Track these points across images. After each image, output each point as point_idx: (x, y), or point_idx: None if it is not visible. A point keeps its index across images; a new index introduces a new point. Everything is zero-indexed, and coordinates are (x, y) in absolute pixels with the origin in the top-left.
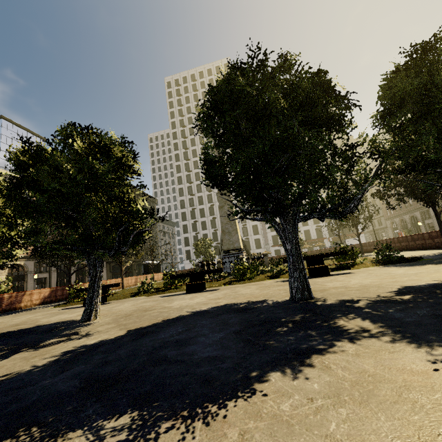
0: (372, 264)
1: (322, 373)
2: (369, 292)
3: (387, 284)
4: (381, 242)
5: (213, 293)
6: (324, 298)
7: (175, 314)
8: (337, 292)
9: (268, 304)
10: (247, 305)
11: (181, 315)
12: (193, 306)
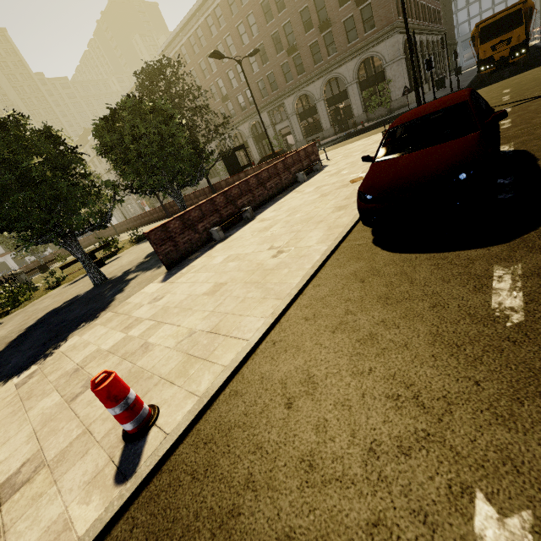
0: (131, 246)
1: (130, 288)
2: (134, 263)
3: (141, 256)
4: (130, 220)
5: (7, 325)
6: (114, 276)
7: (10, 339)
8: (119, 270)
9: (83, 294)
10: (69, 303)
11: (20, 334)
12: (13, 332)
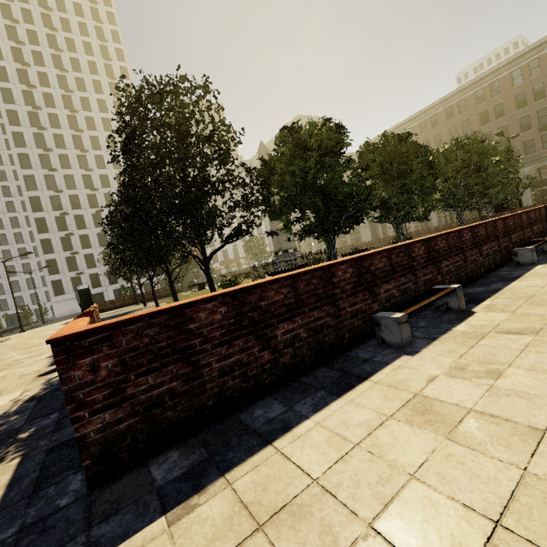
0: None
1: None
2: None
3: None
4: (340, 249)
5: None
6: None
7: None
8: None
9: None
10: None
11: None
12: None
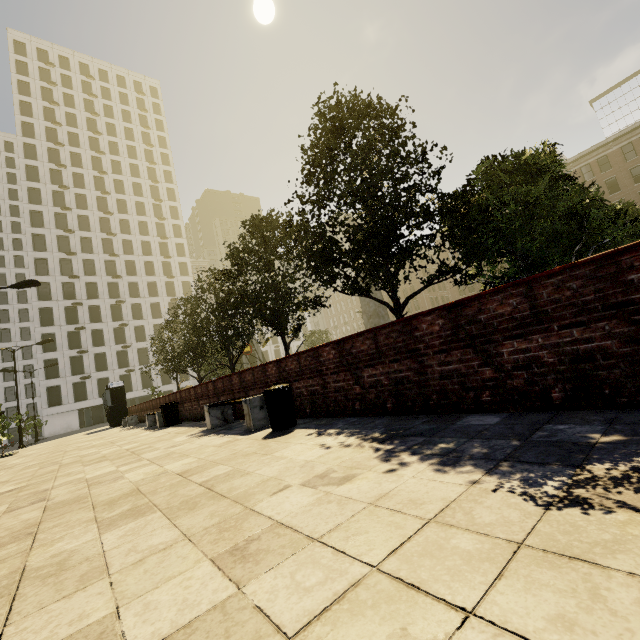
0: None
1: None
2: None
3: None
4: None
5: None
6: None
7: None
8: None
9: None
10: None
11: None
12: None
